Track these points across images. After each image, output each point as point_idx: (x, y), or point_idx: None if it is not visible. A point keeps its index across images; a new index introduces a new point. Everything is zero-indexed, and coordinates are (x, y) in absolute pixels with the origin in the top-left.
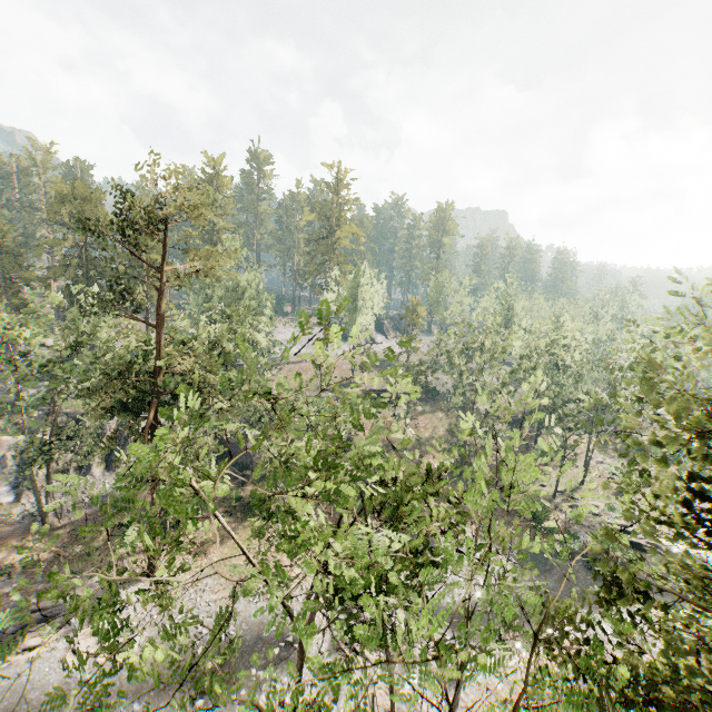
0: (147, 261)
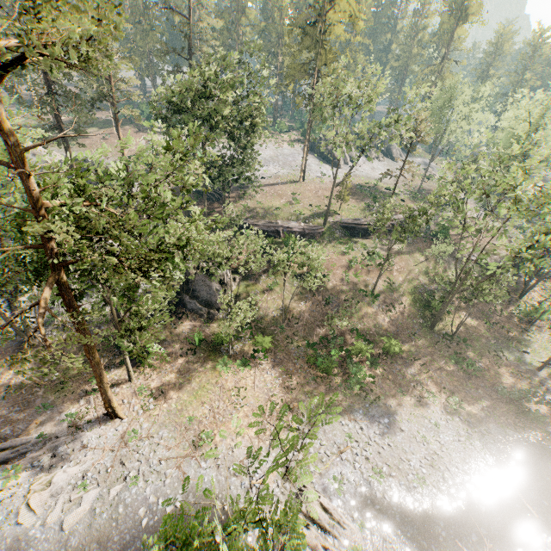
0: None
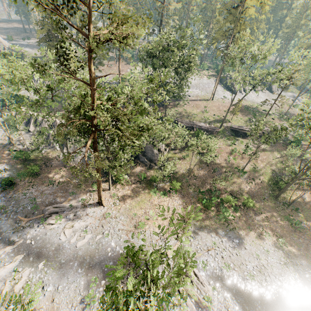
0: (74, 26)
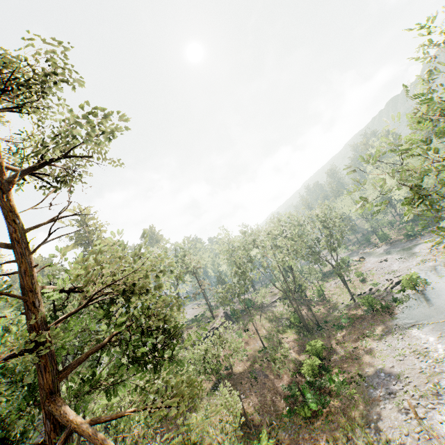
0: None
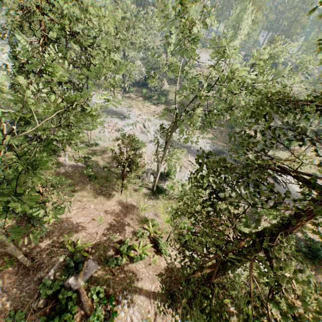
0: None
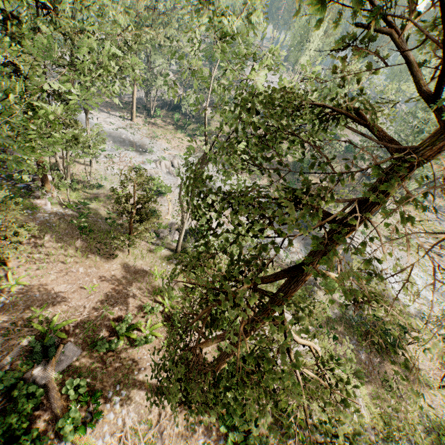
0: None
